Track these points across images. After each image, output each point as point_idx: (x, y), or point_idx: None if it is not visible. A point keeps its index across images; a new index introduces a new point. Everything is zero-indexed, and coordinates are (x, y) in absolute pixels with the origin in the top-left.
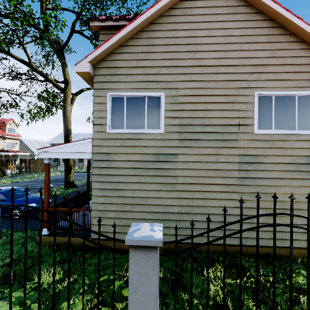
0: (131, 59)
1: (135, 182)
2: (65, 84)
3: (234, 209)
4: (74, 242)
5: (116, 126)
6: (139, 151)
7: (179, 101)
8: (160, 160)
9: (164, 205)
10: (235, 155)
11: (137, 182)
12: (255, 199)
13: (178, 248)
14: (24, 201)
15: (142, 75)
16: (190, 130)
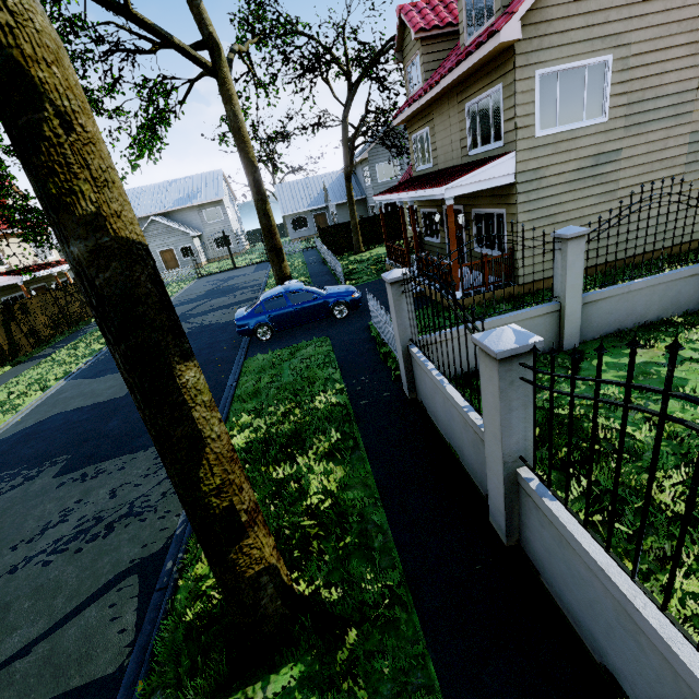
0: (570, 1)
1: (569, 201)
2: (213, 50)
3: (675, 205)
4: (499, 296)
5: (546, 124)
6: (576, 156)
7: (630, 67)
8: (600, 163)
9: (601, 221)
10: (686, 134)
11: (571, 201)
12: (698, 187)
13: (611, 268)
14: (341, 293)
15: (583, 30)
16: (639, 110)
